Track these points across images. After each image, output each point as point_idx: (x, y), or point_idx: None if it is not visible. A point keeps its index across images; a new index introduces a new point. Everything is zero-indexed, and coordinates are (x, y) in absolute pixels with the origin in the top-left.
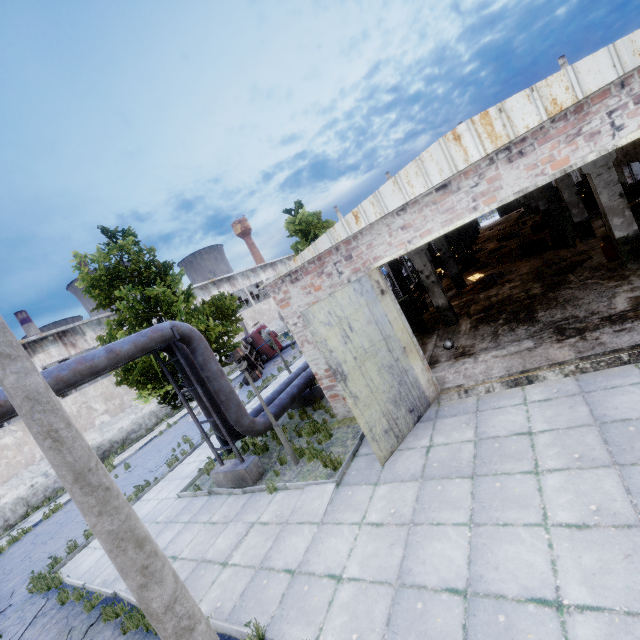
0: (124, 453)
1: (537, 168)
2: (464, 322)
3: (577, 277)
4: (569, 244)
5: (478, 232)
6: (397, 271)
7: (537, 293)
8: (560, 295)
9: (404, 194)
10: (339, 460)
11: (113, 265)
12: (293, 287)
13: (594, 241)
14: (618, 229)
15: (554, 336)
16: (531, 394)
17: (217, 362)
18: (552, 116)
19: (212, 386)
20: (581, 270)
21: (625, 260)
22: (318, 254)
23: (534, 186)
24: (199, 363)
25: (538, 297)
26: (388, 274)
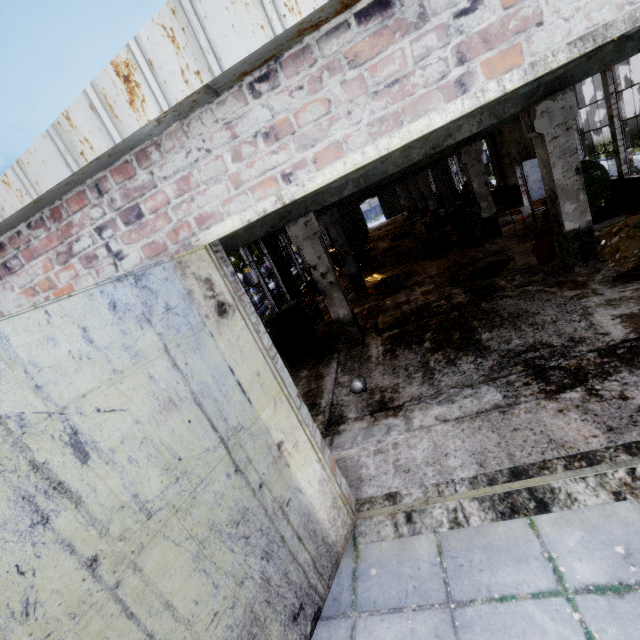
0: None
1: None
2: (373, 341)
3: (509, 282)
4: (477, 243)
5: (368, 232)
6: (283, 267)
7: (464, 302)
8: (500, 306)
9: (266, 7)
10: None
11: None
12: (2, 288)
13: (503, 240)
14: (569, 218)
15: (533, 382)
16: (564, 553)
17: None
18: None
19: None
20: (509, 273)
21: (573, 261)
22: (45, 200)
23: (628, 21)
24: None
25: (468, 308)
26: (271, 270)
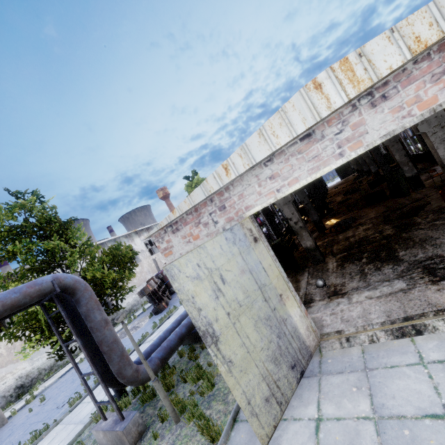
0: (49, 380)
1: (403, 110)
2: (330, 260)
3: (423, 219)
4: (405, 193)
5: (327, 190)
6: (271, 219)
7: (390, 234)
8: (414, 235)
9: (270, 144)
10: (219, 424)
11: (24, 222)
12: (174, 236)
13: (425, 190)
14: None
15: (426, 276)
16: (426, 350)
17: (102, 311)
18: (416, 55)
19: (95, 337)
20: (424, 213)
21: None
22: (194, 205)
23: (401, 128)
24: (82, 314)
25: (393, 237)
26: (264, 222)
